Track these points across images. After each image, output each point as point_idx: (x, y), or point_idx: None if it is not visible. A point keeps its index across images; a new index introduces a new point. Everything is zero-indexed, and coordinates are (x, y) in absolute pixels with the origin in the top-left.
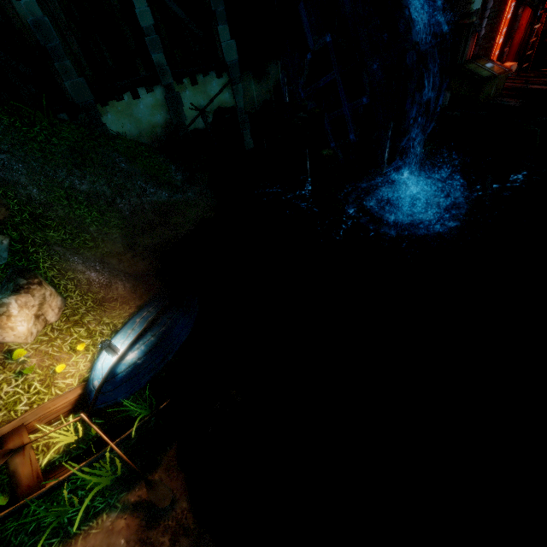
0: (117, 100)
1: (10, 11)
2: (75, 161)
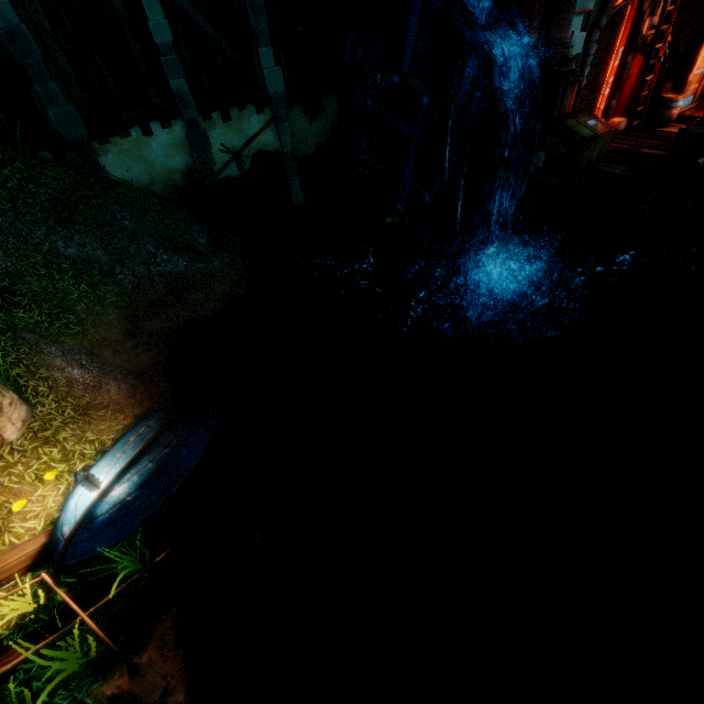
0: (121, 136)
1: None
2: (59, 216)
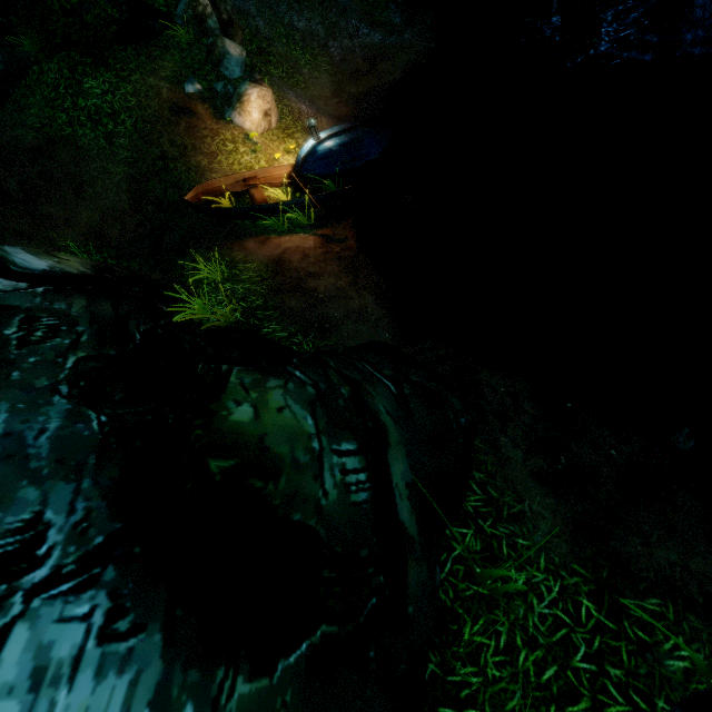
0: None
1: None
2: None
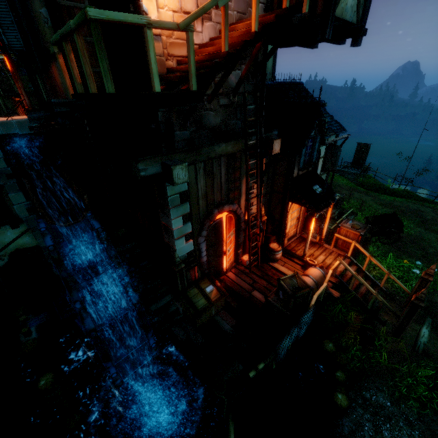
0: None
1: None
2: None
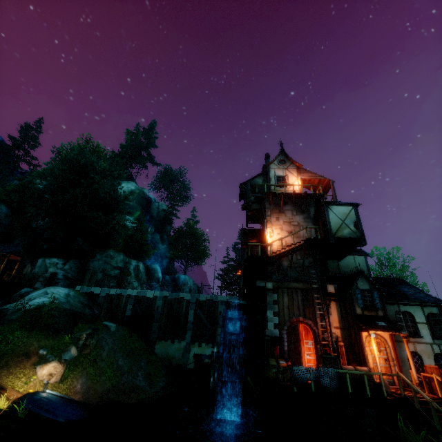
0: (165, 341)
1: (153, 308)
2: (129, 353)
